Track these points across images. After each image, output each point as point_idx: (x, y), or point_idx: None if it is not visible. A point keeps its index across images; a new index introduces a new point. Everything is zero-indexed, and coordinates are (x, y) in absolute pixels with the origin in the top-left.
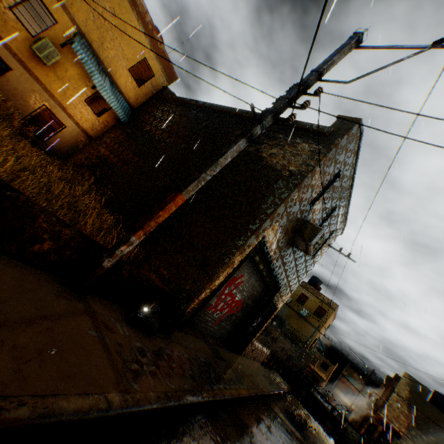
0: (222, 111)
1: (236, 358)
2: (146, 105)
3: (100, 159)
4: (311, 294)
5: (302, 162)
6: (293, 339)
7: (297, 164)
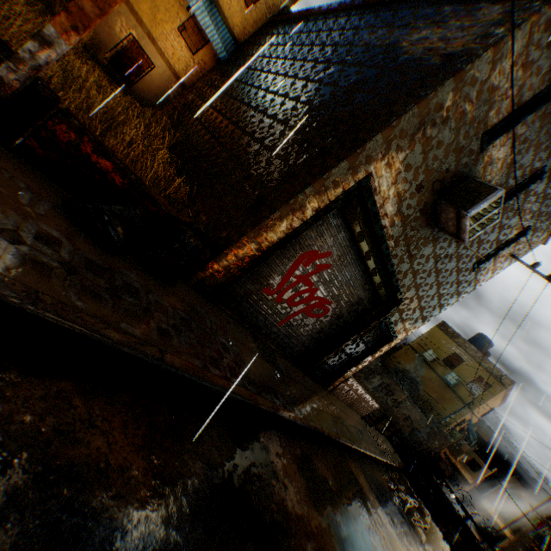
0: (353, 8)
1: (310, 385)
2: (254, 36)
3: (184, 107)
4: (470, 357)
5: (477, 36)
6: (426, 411)
7: (465, 42)
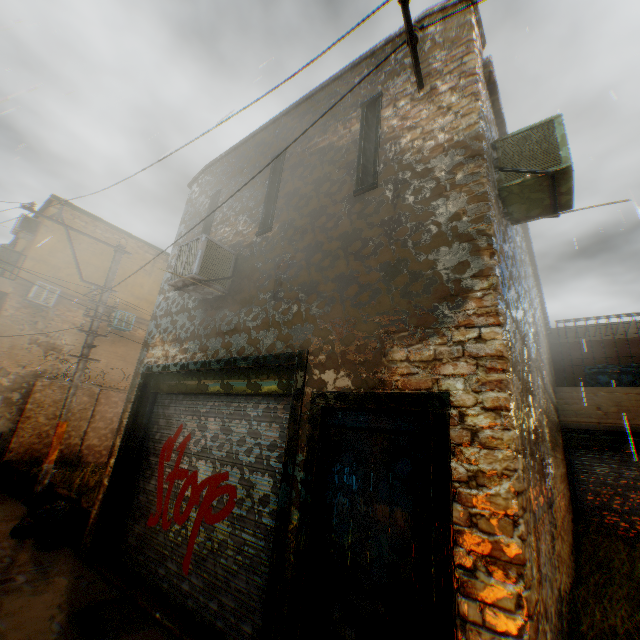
0: None
1: None
2: None
3: None
4: None
5: None
6: None
7: None
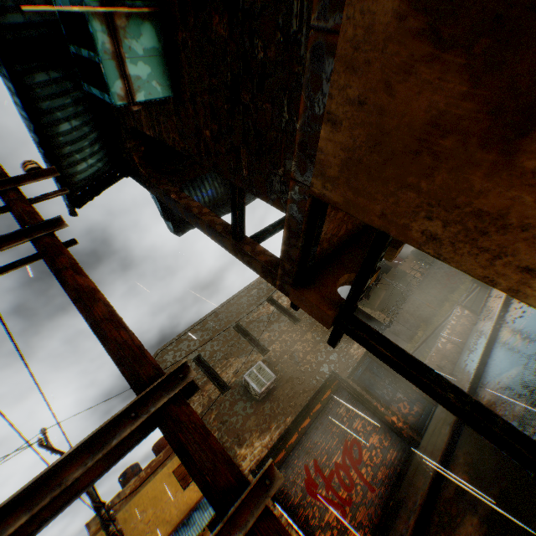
0: None
1: (426, 440)
2: None
3: None
4: None
5: None
6: None
7: None
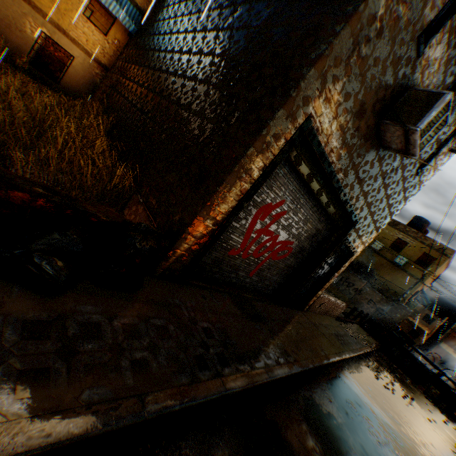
0: None
1: (290, 315)
2: (156, 1)
3: (111, 89)
4: (412, 239)
5: None
6: (384, 291)
7: None
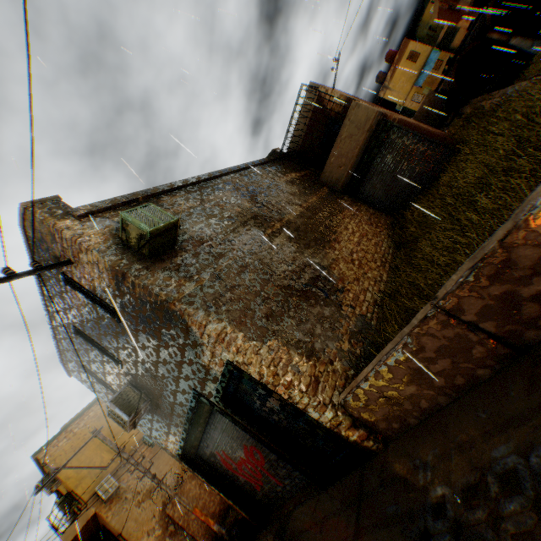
0: None
1: (321, 507)
2: None
3: None
4: None
5: None
6: None
7: None
